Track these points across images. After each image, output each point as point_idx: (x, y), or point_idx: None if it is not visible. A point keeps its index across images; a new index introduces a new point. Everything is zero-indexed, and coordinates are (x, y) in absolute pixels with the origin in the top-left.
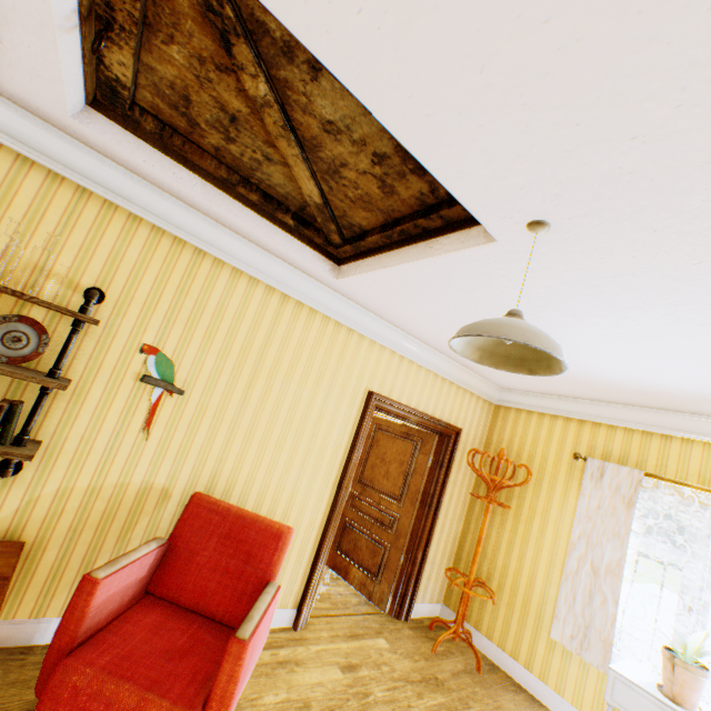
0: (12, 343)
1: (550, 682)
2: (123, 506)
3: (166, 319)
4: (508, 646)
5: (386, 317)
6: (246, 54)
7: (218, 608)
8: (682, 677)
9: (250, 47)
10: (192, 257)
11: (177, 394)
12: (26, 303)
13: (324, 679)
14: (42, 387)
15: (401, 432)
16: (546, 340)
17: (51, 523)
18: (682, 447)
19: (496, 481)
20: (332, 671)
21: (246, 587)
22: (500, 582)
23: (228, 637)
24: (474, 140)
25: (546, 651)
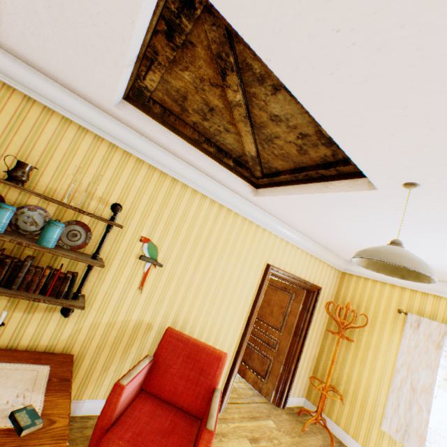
0: (72, 237)
1: None
2: (126, 333)
3: (154, 221)
4: (350, 430)
5: (280, 218)
6: (234, 80)
7: (184, 402)
8: None
9: (238, 76)
10: (170, 183)
11: (158, 266)
12: (80, 213)
13: (240, 446)
14: (89, 264)
15: (281, 287)
16: (426, 267)
17: (87, 343)
18: None
19: (344, 323)
20: (244, 442)
21: (200, 390)
22: (345, 388)
23: (191, 421)
24: (384, 140)
25: (377, 437)
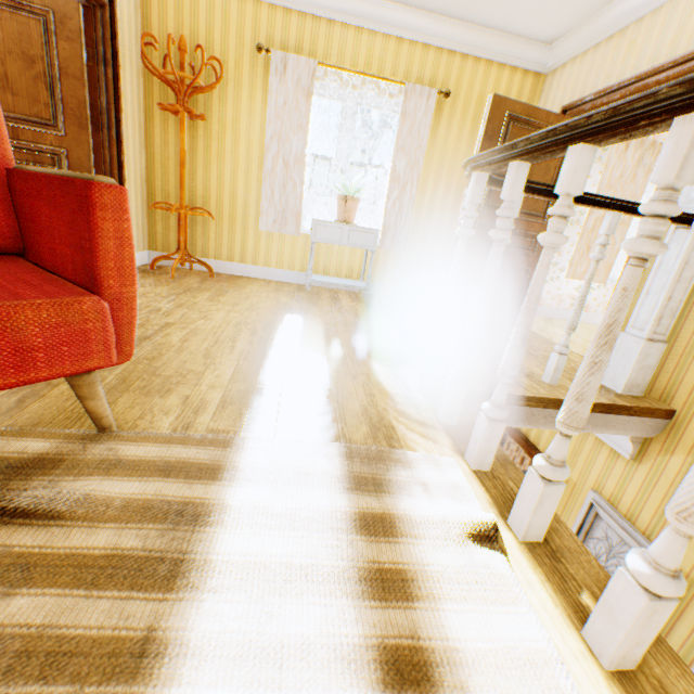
0: None
1: (261, 263)
2: None
3: None
4: (225, 255)
5: None
6: None
7: None
8: (351, 207)
9: None
10: None
11: None
12: None
13: None
14: None
15: None
16: None
17: None
18: (342, 33)
19: (185, 86)
20: None
21: None
22: (206, 207)
23: (1, 261)
24: None
25: (255, 244)
